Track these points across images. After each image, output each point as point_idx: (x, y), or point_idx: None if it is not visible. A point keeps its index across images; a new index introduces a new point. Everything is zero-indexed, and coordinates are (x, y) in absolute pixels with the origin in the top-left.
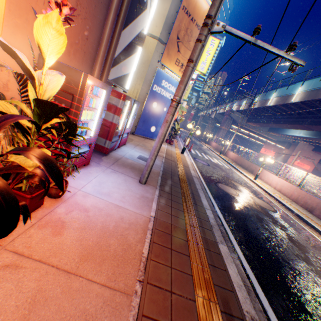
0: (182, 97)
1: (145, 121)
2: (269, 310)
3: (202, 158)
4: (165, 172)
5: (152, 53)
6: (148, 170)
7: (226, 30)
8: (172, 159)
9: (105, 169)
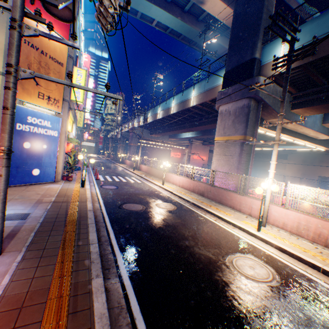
0: (65, 129)
1: (20, 166)
2: (139, 316)
3: (112, 182)
4: (46, 222)
5: None
6: None
7: (38, 76)
8: (64, 200)
9: None
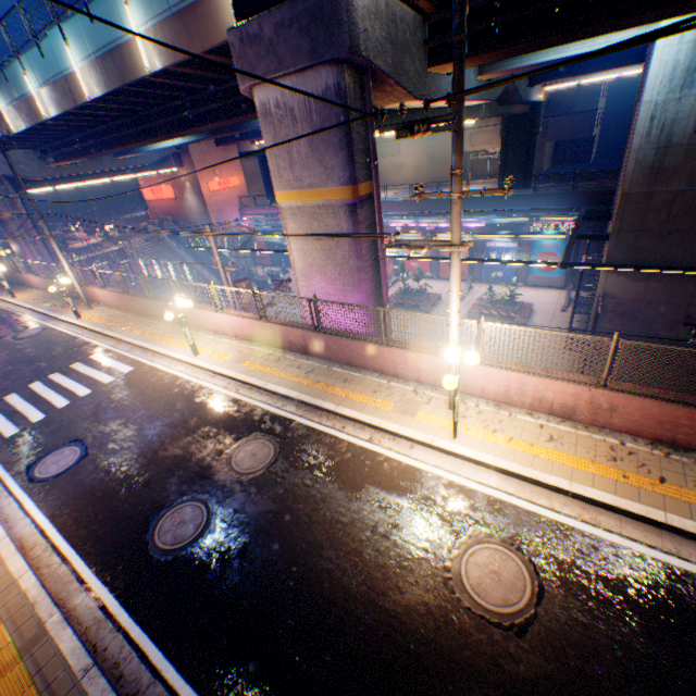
0: None
1: None
2: None
3: (53, 427)
4: None
5: None
6: None
7: None
8: None
9: None
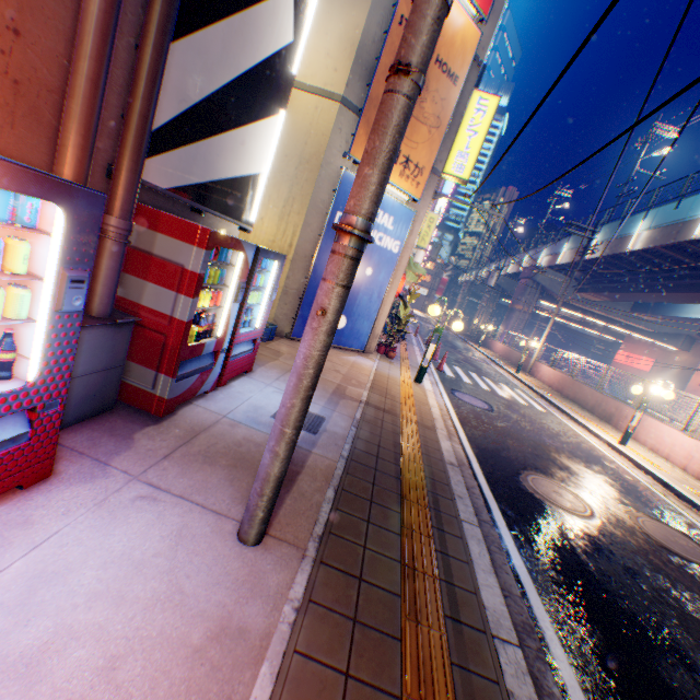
0: (413, 239)
1: None
2: None
3: (474, 389)
4: (355, 461)
5: (328, 136)
6: (266, 493)
7: None
8: (386, 406)
9: (116, 490)
